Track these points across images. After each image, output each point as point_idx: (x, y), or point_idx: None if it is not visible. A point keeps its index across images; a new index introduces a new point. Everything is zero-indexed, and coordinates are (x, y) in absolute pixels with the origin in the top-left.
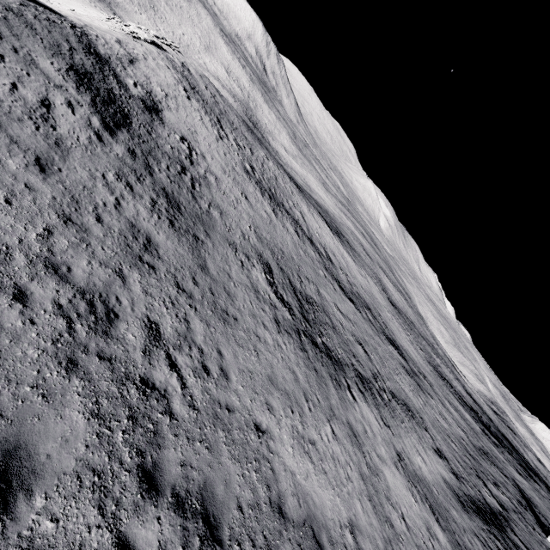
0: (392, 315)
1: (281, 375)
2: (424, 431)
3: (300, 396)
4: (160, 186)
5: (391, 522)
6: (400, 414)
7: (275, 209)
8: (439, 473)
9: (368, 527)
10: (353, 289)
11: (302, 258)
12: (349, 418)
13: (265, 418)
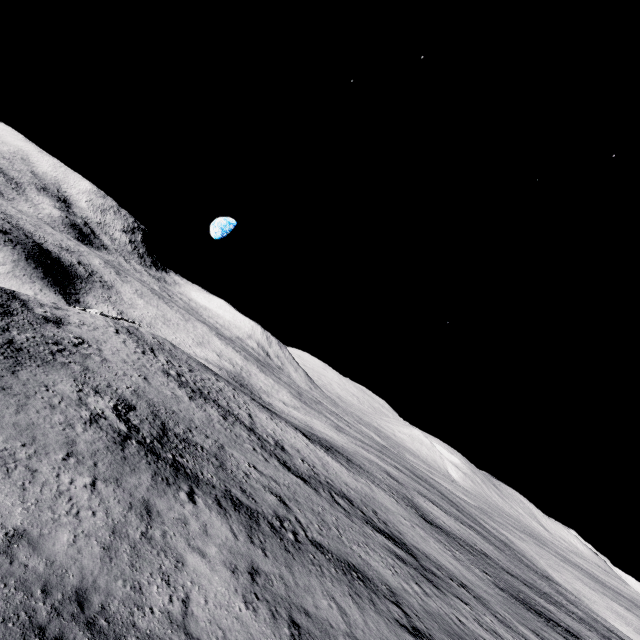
0: (416, 525)
1: (43, 432)
2: (385, 601)
3: (58, 449)
4: (7, 337)
5: (142, 588)
6: (316, 559)
7: (195, 397)
8: None
9: (62, 556)
10: (319, 477)
11: (216, 428)
12: (155, 500)
13: None
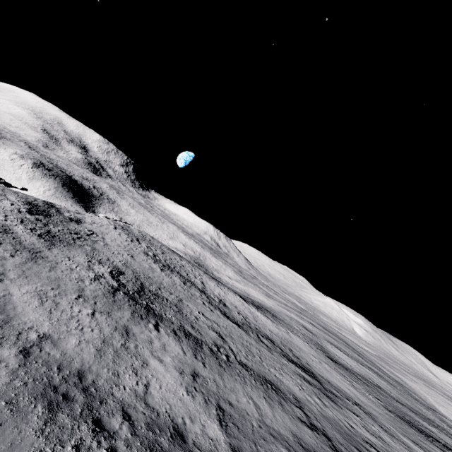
0: (323, 362)
1: (64, 282)
2: (291, 405)
3: (73, 293)
4: (47, 229)
5: (119, 375)
6: (241, 373)
7: (165, 269)
8: (289, 428)
9: (71, 351)
10: (250, 324)
11: (178, 289)
12: (132, 327)
13: (17, 277)
